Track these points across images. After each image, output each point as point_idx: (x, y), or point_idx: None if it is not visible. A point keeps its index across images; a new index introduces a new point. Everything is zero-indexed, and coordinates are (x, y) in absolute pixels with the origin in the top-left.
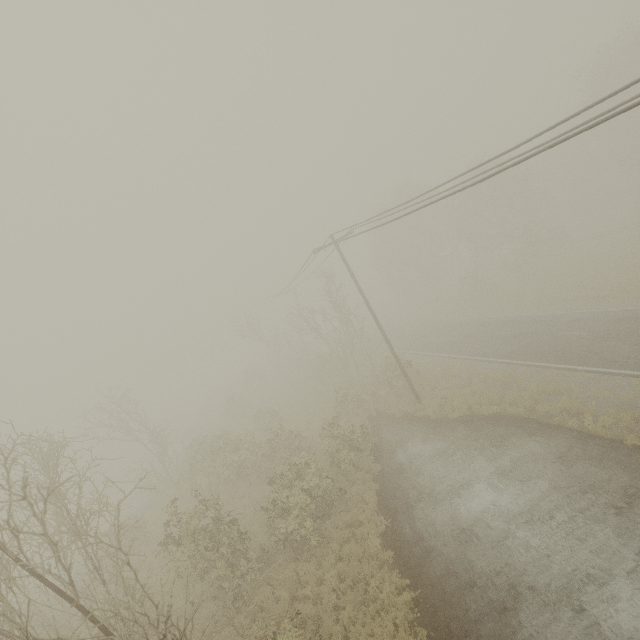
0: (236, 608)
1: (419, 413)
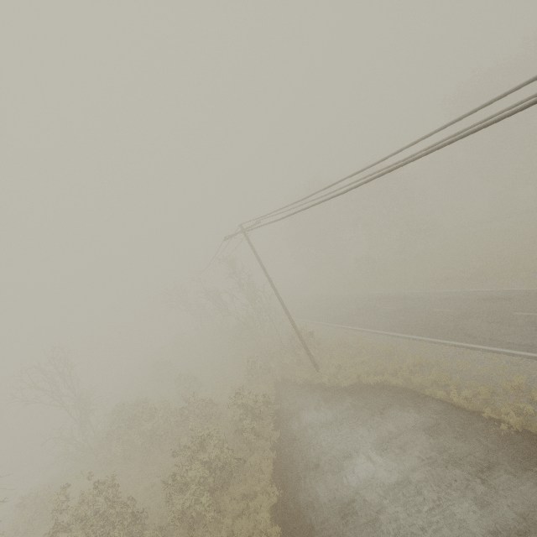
0: None
1: (317, 381)
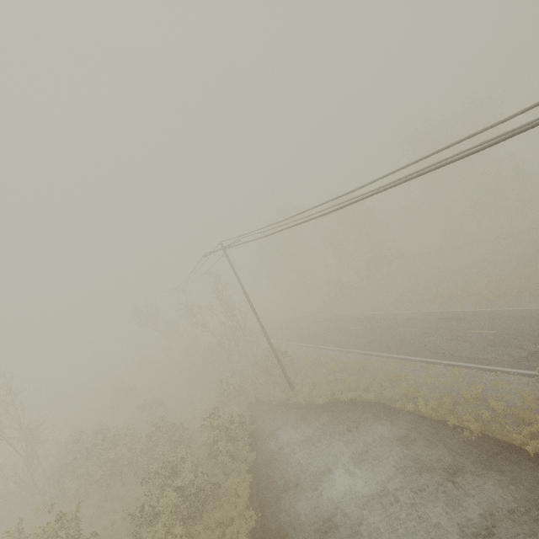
0: None
1: (292, 400)
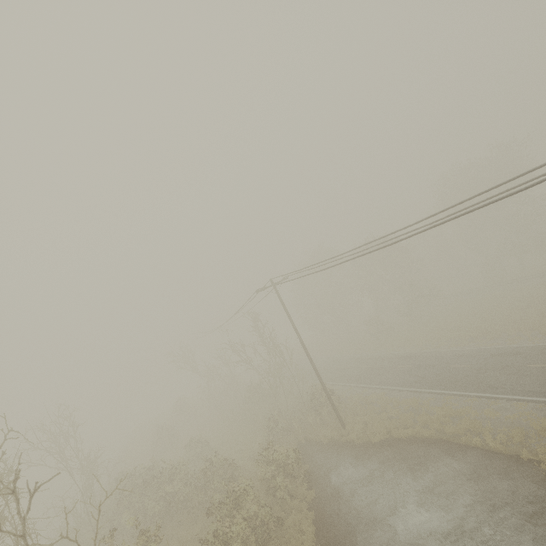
0: None
1: (344, 438)
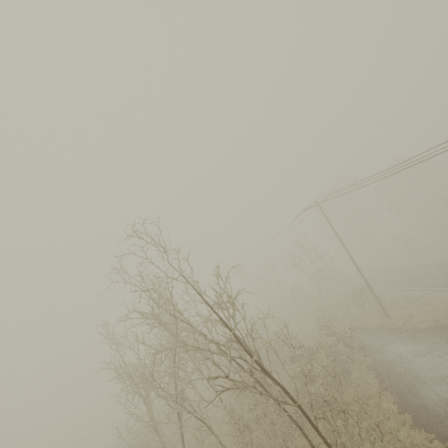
0: (287, 447)
1: (390, 326)
